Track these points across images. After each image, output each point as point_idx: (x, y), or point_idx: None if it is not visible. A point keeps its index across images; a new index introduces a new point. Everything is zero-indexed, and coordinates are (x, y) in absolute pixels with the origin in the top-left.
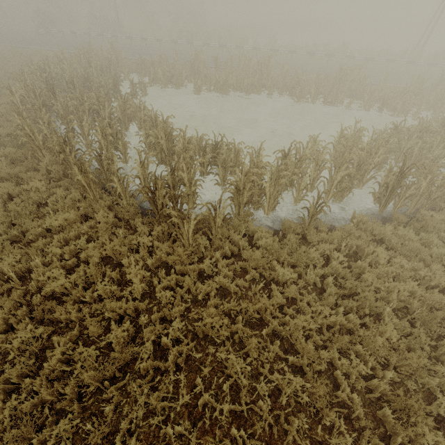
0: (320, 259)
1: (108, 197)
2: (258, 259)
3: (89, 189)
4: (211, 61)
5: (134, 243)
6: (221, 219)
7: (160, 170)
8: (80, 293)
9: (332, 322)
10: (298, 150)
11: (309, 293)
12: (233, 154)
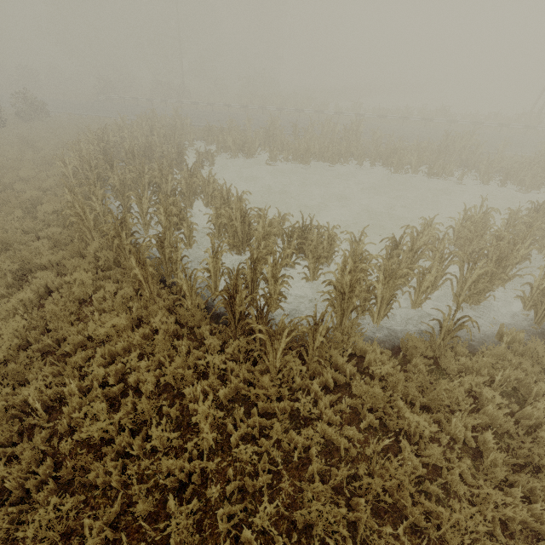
0: (466, 399)
1: (168, 293)
2: (376, 396)
3: (145, 284)
4: (286, 127)
5: (201, 363)
6: (322, 335)
7: (231, 256)
8: (125, 439)
9: (504, 515)
10: (411, 236)
11: (457, 455)
12: (326, 240)
